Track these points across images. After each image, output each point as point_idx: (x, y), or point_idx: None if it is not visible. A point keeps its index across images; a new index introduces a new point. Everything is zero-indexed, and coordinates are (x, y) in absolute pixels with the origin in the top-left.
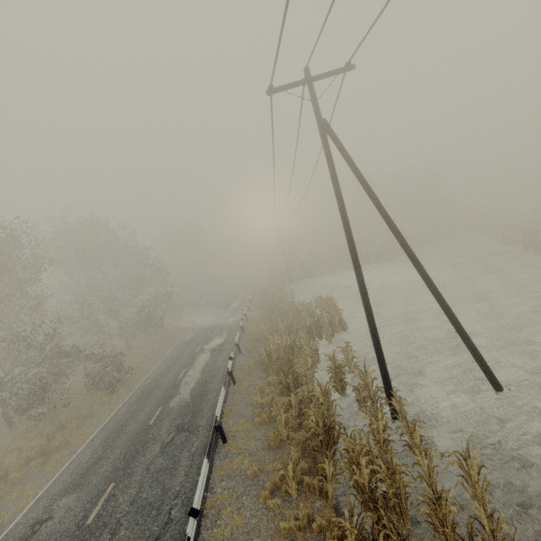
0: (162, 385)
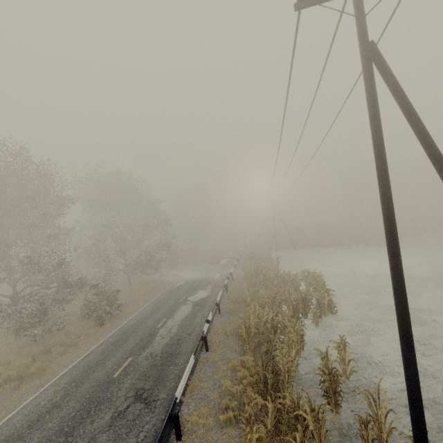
0: (141, 330)
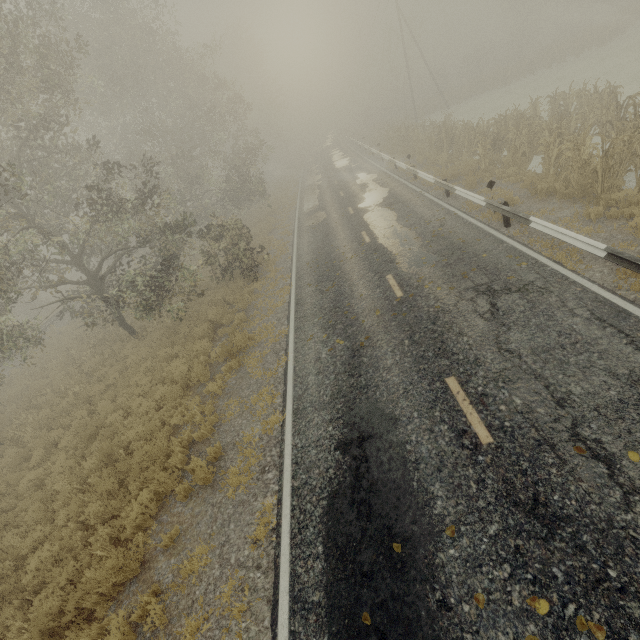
0: (344, 254)
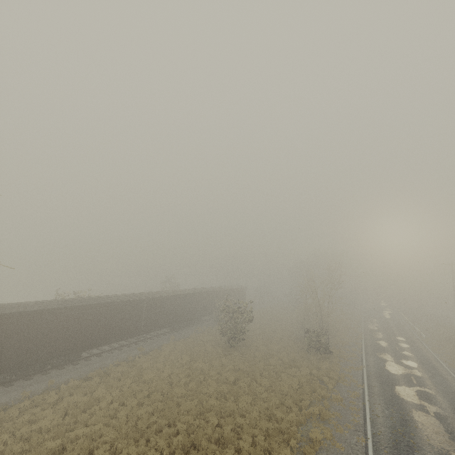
0: (375, 313)
